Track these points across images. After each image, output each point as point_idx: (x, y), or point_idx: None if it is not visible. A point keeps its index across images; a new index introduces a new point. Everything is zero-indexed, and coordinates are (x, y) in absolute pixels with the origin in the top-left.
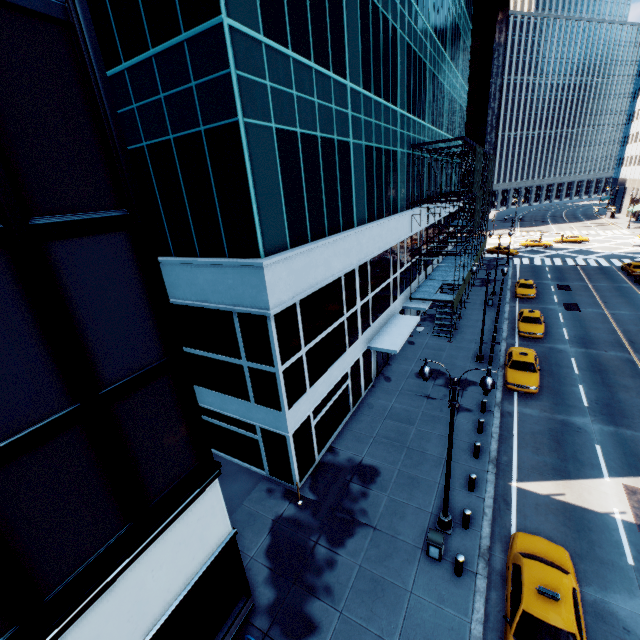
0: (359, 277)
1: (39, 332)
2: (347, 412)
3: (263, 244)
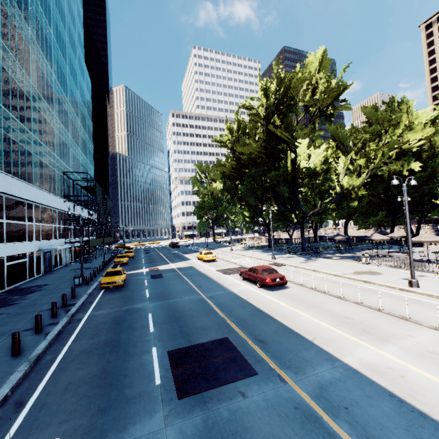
0: (35, 210)
1: None
2: (25, 278)
3: None
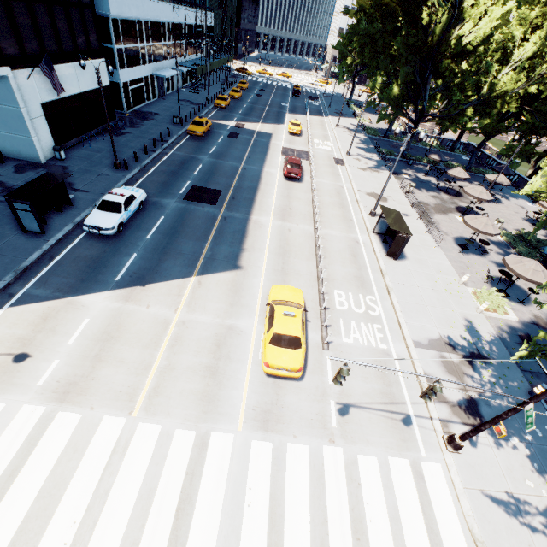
0: (145, 28)
1: None
2: (144, 101)
3: None
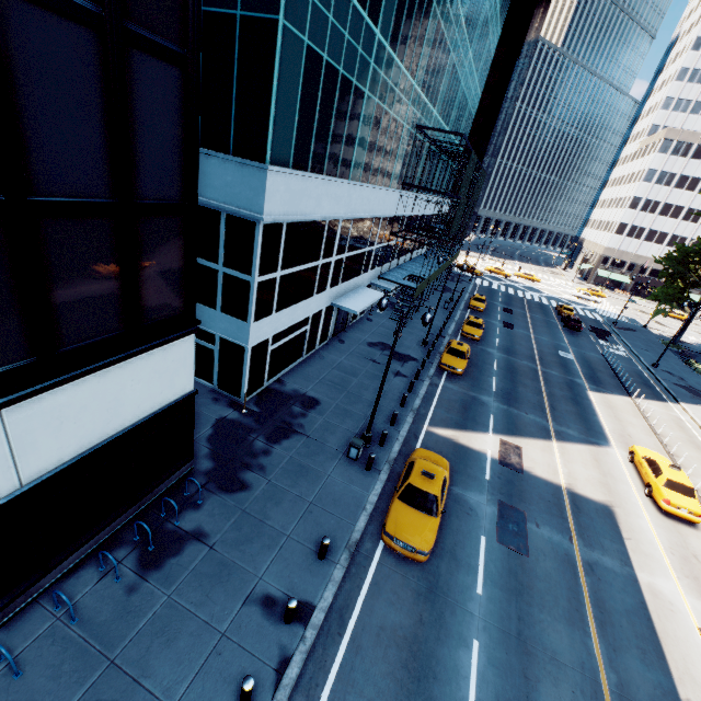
0: (341, 231)
1: (105, 121)
2: (300, 356)
3: (271, 151)
